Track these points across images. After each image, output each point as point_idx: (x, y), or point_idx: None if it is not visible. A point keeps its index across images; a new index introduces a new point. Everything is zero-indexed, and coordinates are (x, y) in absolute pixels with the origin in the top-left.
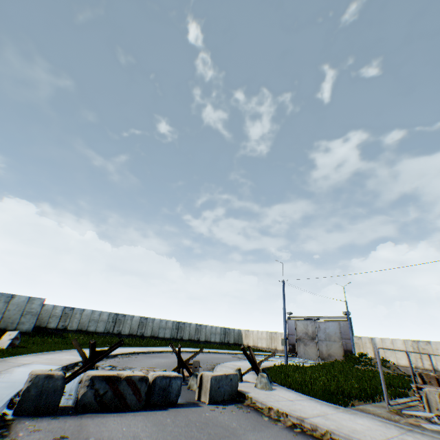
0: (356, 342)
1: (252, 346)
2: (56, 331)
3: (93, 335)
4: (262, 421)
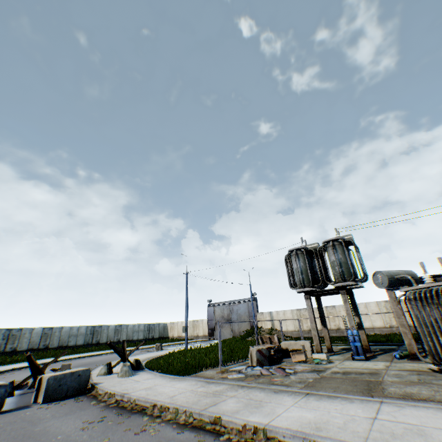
0: (260, 318)
1: (177, 337)
2: None
3: None
4: (85, 405)
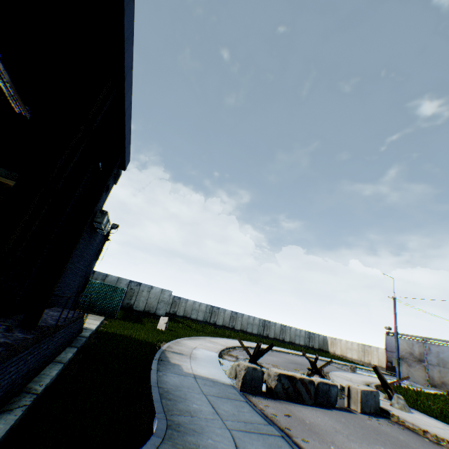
0: None
1: (340, 355)
2: (168, 314)
3: (194, 322)
4: (424, 440)
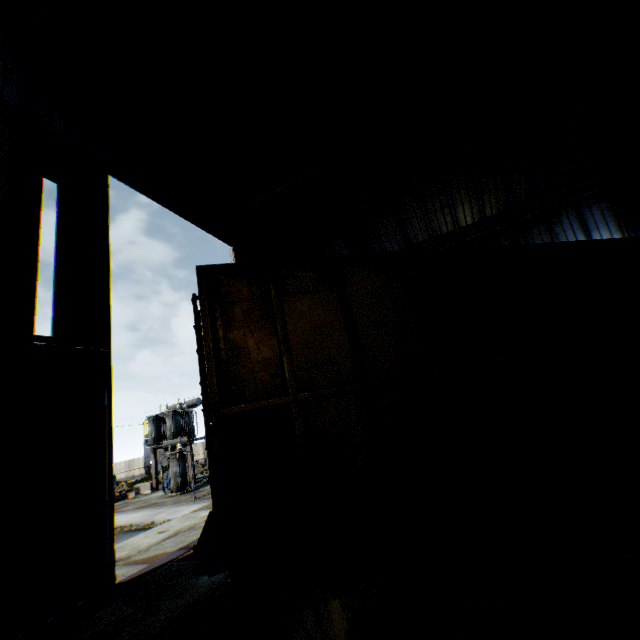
0: (194, 449)
1: None
2: None
3: None
4: None
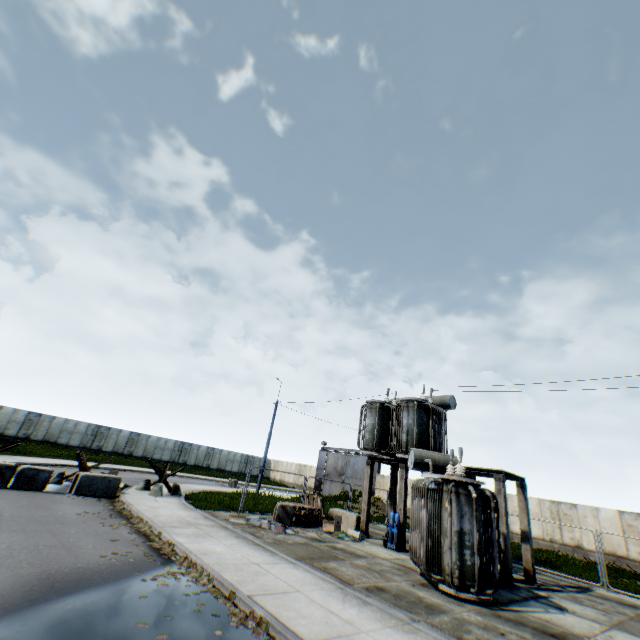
0: (379, 481)
1: (279, 481)
2: (15, 439)
3: (64, 448)
4: (99, 504)
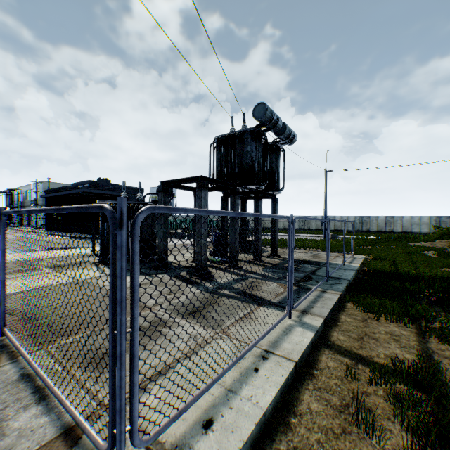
0: None
1: None
2: None
3: None
4: None
